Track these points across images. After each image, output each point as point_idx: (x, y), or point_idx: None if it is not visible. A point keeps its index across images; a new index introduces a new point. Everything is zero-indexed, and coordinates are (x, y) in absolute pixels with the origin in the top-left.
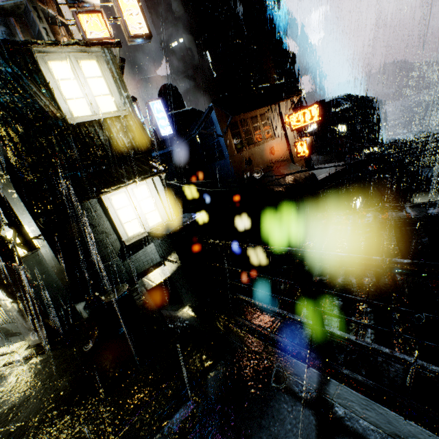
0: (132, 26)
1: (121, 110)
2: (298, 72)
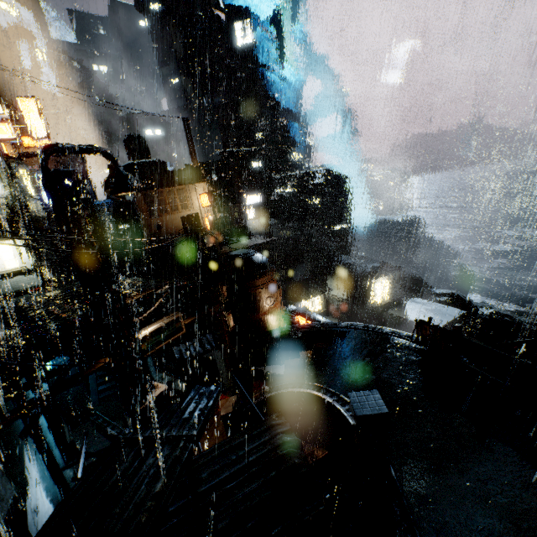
0: (33, 131)
1: (1, 194)
2: (286, 137)
